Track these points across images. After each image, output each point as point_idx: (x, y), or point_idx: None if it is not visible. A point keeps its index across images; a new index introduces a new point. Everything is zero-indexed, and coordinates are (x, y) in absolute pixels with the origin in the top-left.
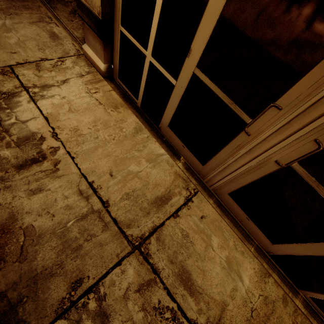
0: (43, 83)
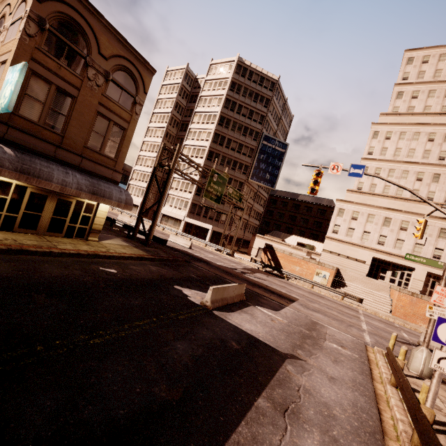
0: None
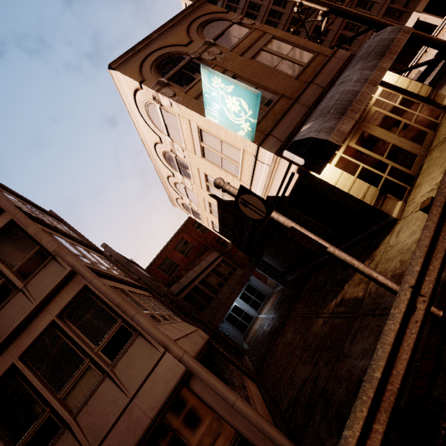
0: (429, 193)
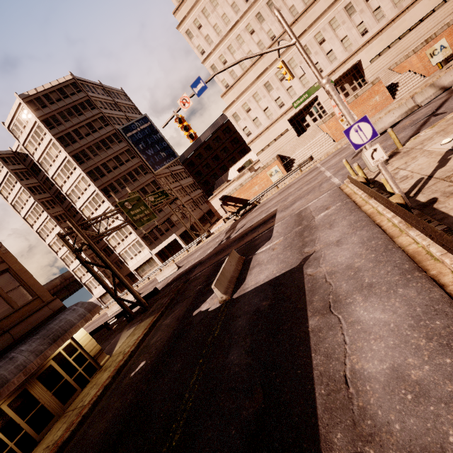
0: None
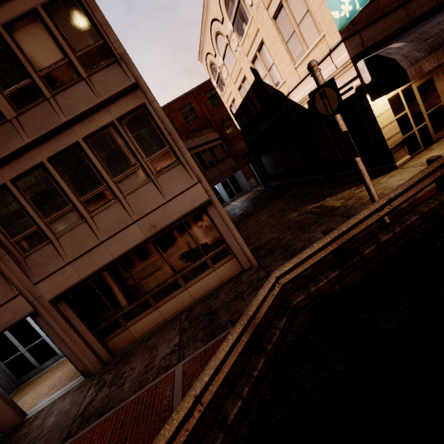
0: None
